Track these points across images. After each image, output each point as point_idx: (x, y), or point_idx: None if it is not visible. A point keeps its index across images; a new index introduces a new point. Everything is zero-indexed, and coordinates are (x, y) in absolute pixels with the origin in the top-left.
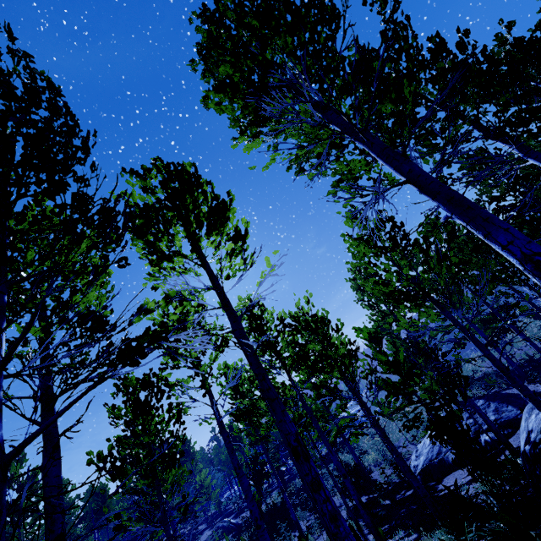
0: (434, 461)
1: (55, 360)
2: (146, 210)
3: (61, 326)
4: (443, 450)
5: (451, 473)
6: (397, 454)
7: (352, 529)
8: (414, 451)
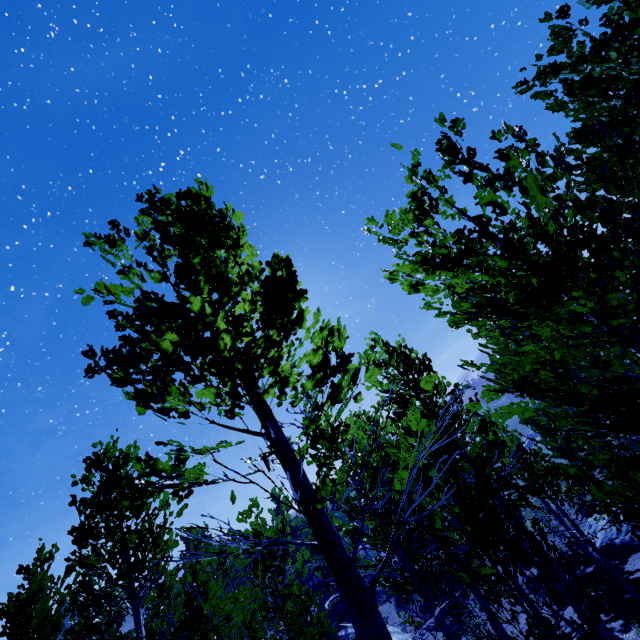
0: (614, 540)
1: (539, 608)
2: (401, 403)
3: (538, 593)
4: (623, 530)
5: (636, 554)
6: (609, 565)
7: (574, 622)
8: (587, 526)
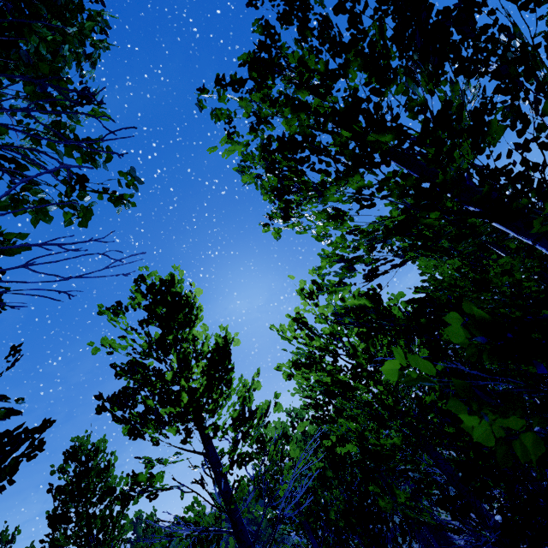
0: None
1: None
2: (317, 408)
3: None
4: None
5: None
6: None
7: None
8: None
